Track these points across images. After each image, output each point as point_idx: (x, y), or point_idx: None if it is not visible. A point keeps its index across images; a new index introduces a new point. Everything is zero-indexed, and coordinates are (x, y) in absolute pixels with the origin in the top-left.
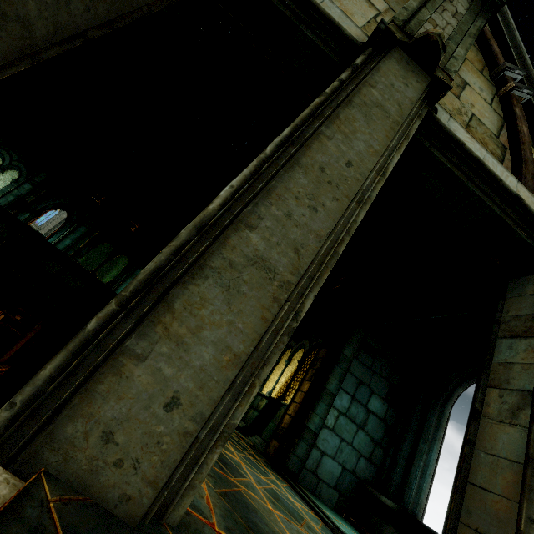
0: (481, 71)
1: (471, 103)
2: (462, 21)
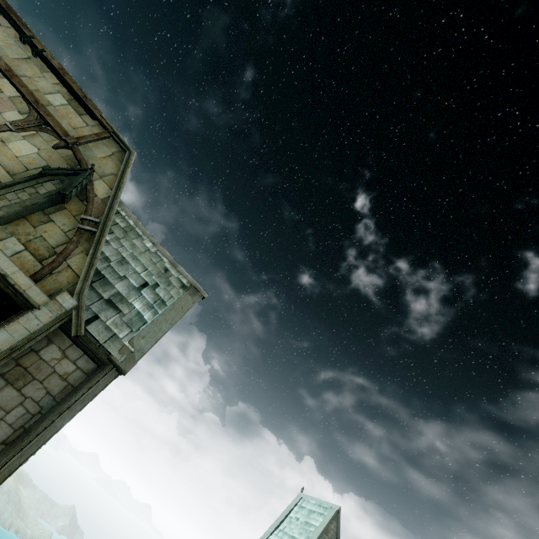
0: (76, 216)
1: (46, 231)
2: (31, 198)
